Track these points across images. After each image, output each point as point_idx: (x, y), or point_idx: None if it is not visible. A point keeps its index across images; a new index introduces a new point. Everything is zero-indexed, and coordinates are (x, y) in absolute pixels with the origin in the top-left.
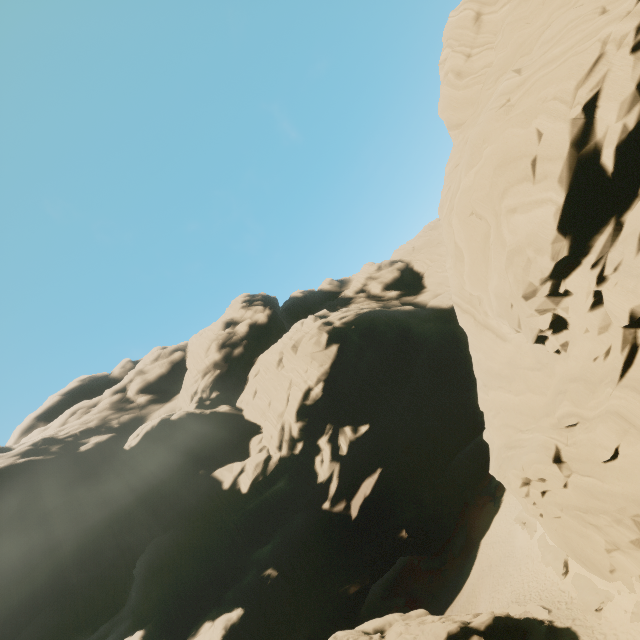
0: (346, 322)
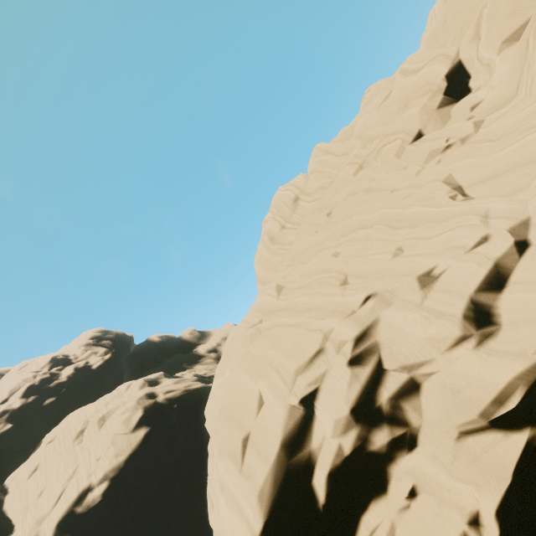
0: (170, 398)
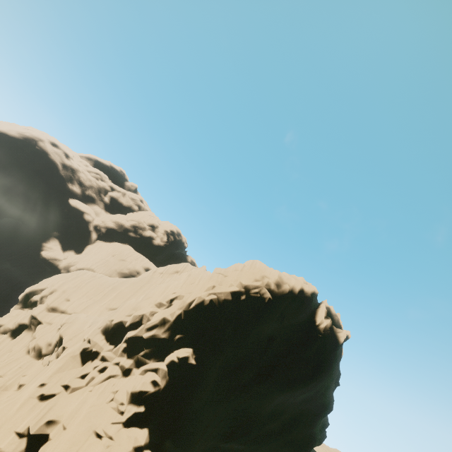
0: None
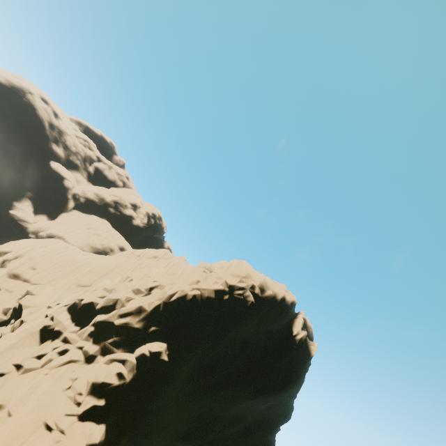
0: None
